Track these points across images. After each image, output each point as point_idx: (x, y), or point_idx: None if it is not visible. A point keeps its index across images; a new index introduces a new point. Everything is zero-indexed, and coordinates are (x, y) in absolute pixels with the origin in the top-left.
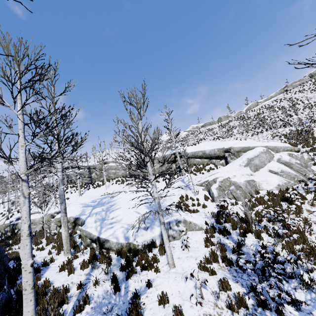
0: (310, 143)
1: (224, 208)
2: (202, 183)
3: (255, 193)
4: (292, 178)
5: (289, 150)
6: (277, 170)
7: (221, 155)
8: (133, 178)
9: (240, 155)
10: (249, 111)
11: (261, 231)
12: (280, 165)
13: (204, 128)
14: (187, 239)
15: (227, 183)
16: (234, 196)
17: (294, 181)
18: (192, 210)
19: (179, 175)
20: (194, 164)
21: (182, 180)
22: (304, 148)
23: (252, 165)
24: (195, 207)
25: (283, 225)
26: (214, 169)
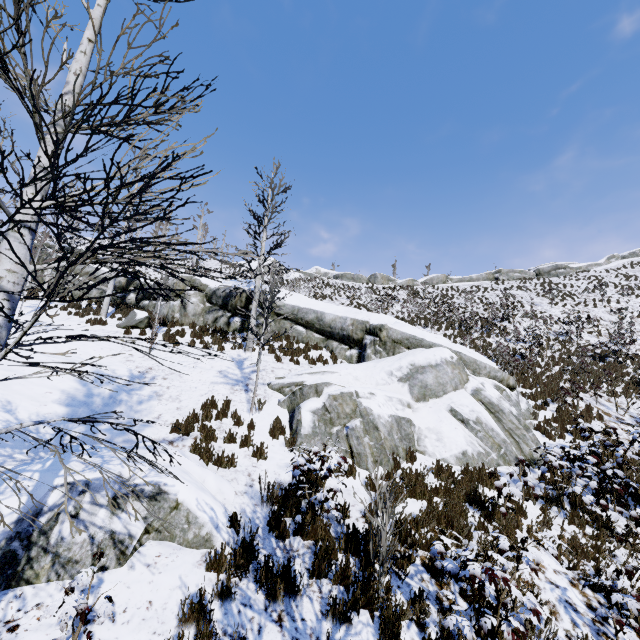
0: (529, 381)
1: (315, 480)
2: (285, 386)
3: (406, 458)
4: (496, 447)
5: (498, 379)
6: (468, 415)
7: (355, 337)
8: (121, 314)
9: (397, 351)
10: (429, 286)
11: (407, 614)
12: (478, 406)
13: (339, 279)
14: (90, 610)
15: (348, 407)
16: (352, 449)
17: (498, 455)
18: (217, 456)
19: (240, 346)
20: (286, 336)
21: (240, 362)
22: (518, 387)
23: (418, 382)
24: (231, 447)
25: (472, 600)
26: (328, 363)
